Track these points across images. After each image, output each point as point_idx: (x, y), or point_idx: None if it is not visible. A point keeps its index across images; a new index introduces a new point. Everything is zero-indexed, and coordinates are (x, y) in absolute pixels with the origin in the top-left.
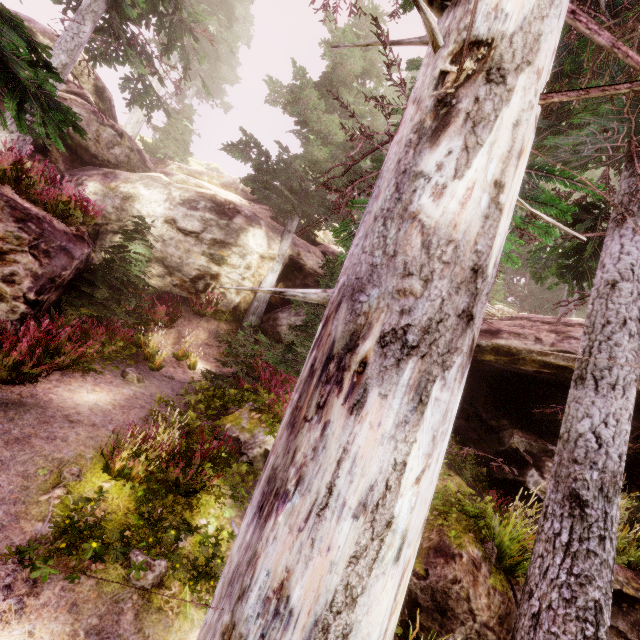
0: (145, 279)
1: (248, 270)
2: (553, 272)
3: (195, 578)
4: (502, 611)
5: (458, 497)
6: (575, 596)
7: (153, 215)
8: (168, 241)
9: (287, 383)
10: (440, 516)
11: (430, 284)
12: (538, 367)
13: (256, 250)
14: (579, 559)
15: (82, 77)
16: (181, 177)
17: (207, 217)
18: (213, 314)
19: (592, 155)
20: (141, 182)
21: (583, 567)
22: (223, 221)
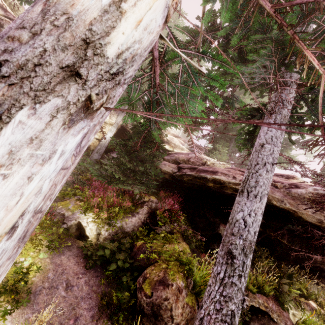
0: None
1: None
2: (242, 142)
3: (1, 293)
4: (189, 317)
5: (180, 254)
6: (222, 308)
7: None
8: None
9: (106, 189)
10: (165, 263)
11: (37, 37)
12: (233, 191)
13: None
14: (227, 287)
15: (17, 11)
16: None
17: None
18: None
19: (260, 81)
20: None
21: (228, 291)
22: None
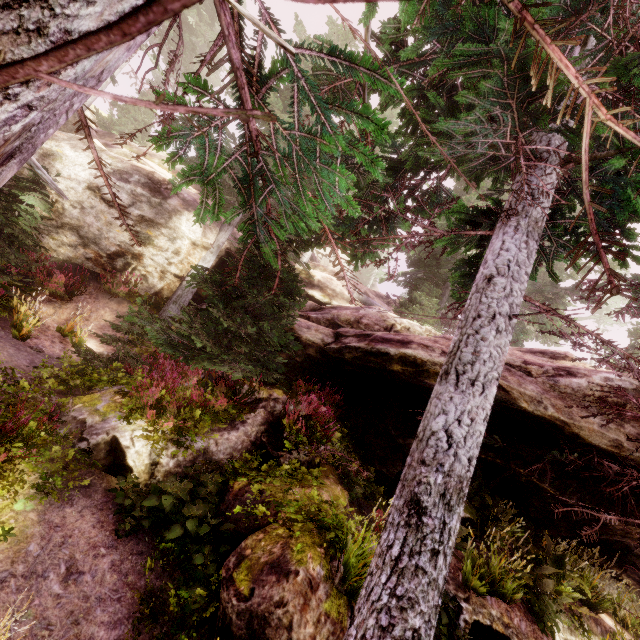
0: (53, 246)
1: (176, 255)
2: (456, 279)
3: None
4: None
5: (321, 507)
6: (393, 623)
7: (75, 178)
8: (88, 209)
9: (186, 375)
10: (285, 524)
11: None
12: None
13: (188, 235)
14: (405, 577)
15: None
16: (124, 151)
17: (138, 192)
18: (128, 296)
19: (487, 152)
20: (69, 142)
21: (408, 587)
22: (156, 199)
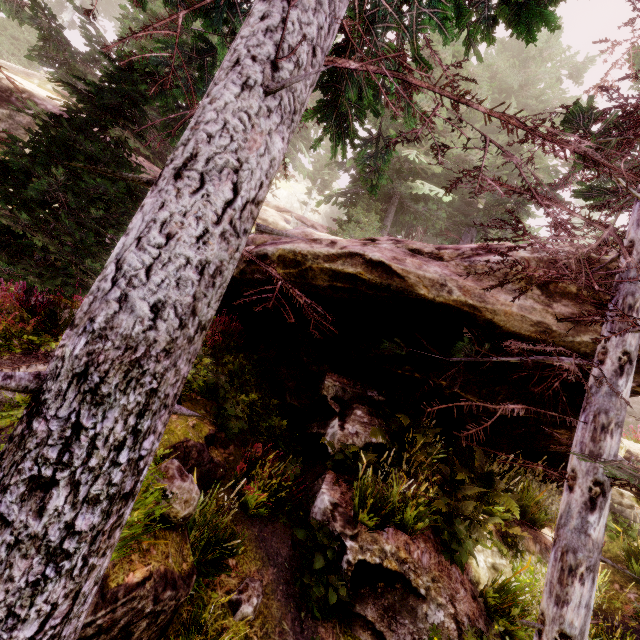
0: None
1: None
2: (311, 118)
3: None
4: None
5: None
6: None
7: None
8: None
9: None
10: None
11: None
12: (329, 280)
13: None
14: None
15: None
16: None
17: None
18: None
19: None
20: None
21: None
22: (3, 110)
